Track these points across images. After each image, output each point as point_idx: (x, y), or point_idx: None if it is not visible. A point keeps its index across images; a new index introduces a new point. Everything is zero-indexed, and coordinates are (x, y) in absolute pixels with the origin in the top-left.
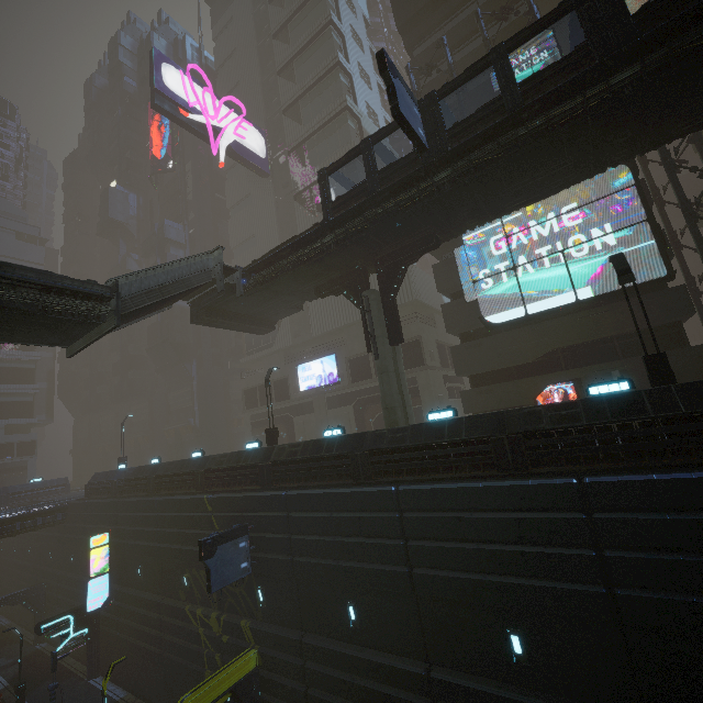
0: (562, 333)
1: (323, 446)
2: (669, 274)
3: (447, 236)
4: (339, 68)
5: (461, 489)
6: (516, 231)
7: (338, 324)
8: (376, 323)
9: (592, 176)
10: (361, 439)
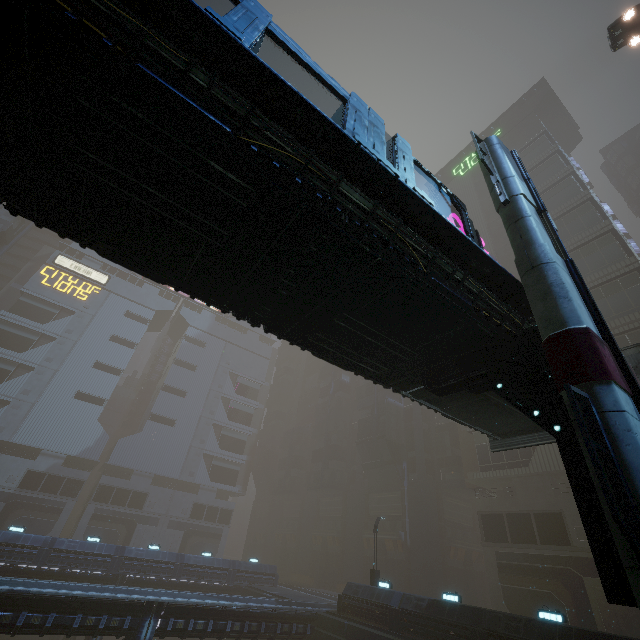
0: None
1: None
2: None
3: None
4: (589, 202)
5: None
6: None
7: None
8: None
9: None
10: None
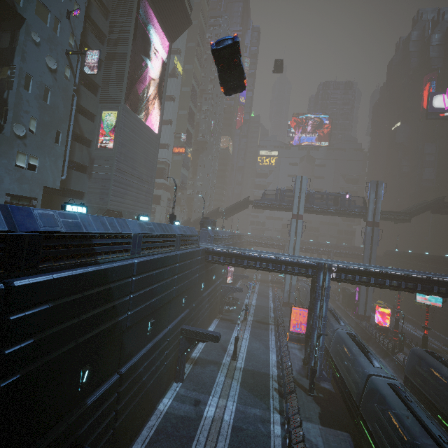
0: None
1: None
2: None
3: None
4: None
5: None
6: None
7: None
8: None
9: None
10: None
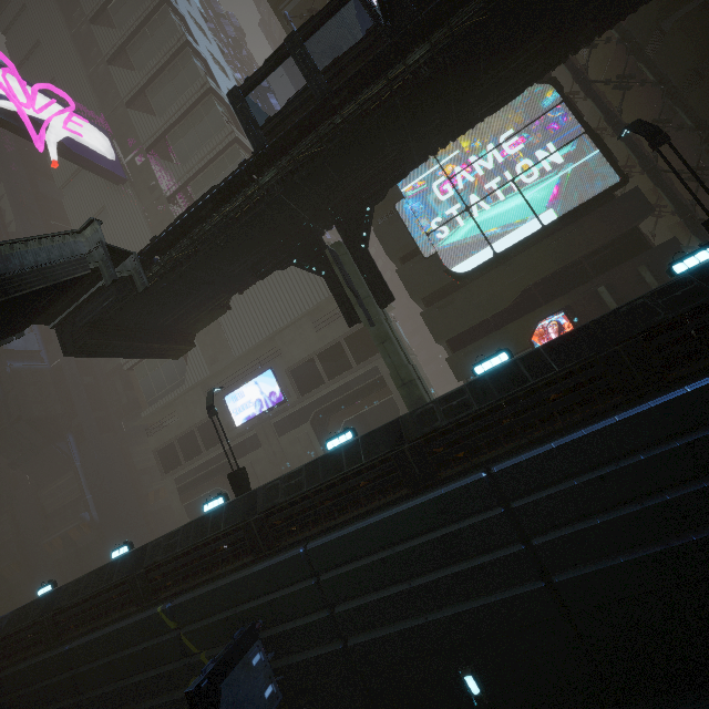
0: (537, 264)
1: (341, 459)
2: (622, 178)
3: (408, 166)
4: (189, 49)
5: (591, 435)
6: (458, 170)
7: (266, 333)
8: (356, 281)
9: (555, 67)
10: (397, 430)
